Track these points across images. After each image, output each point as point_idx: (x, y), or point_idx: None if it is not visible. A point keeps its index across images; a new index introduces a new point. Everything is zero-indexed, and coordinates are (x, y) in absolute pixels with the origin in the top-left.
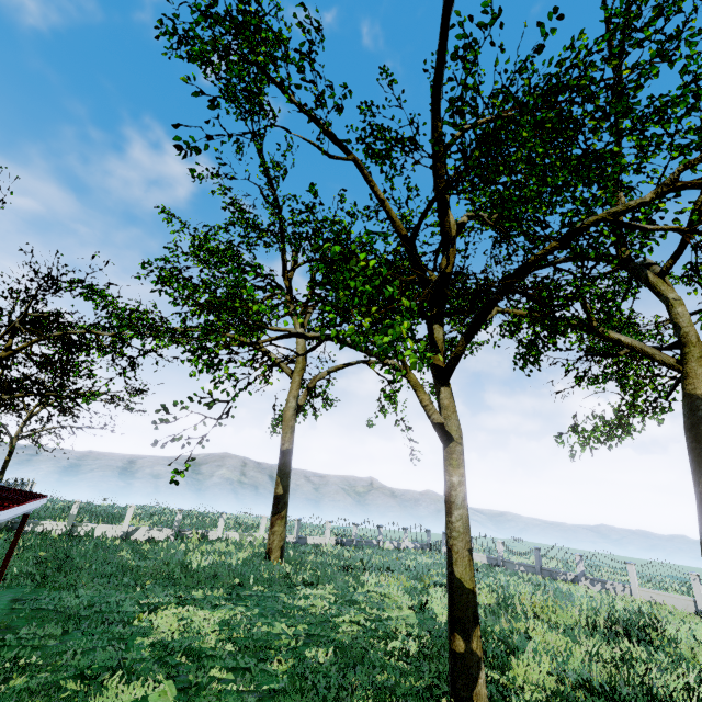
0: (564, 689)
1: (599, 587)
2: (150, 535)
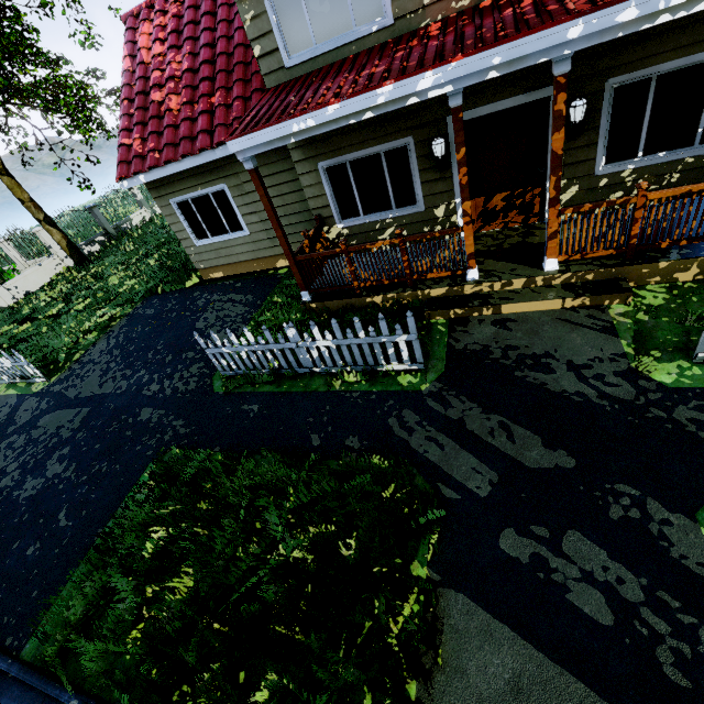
0: None
1: None
2: None
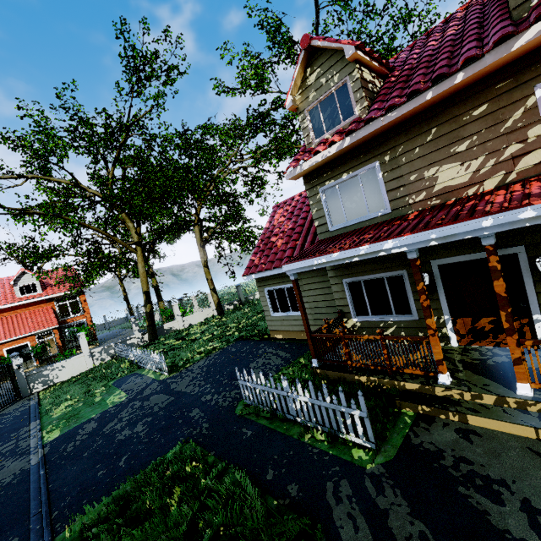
0: None
1: None
2: None
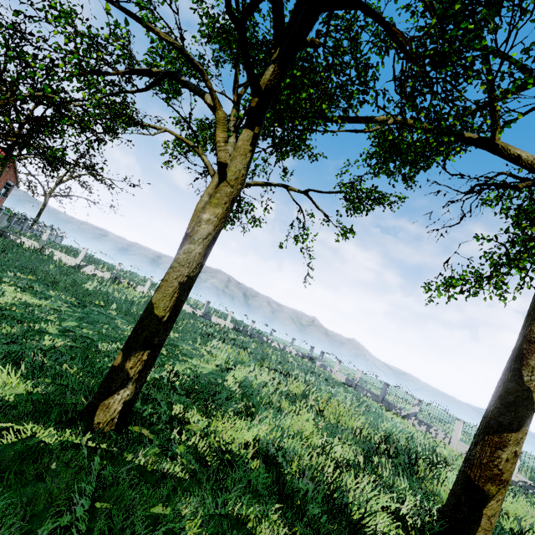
0: (247, 454)
1: (424, 428)
2: (95, 273)
